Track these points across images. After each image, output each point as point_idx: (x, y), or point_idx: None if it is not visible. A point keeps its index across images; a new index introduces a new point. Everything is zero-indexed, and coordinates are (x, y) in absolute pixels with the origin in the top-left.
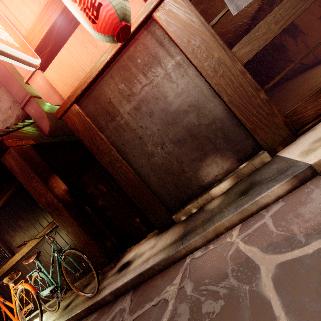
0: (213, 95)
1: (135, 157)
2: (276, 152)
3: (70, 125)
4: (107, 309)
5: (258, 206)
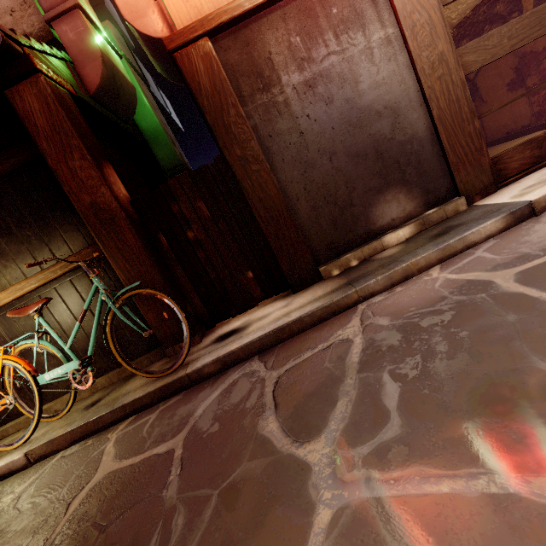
0: (420, 103)
1: (284, 163)
2: (472, 203)
3: (187, 71)
4: (206, 384)
5: (465, 244)
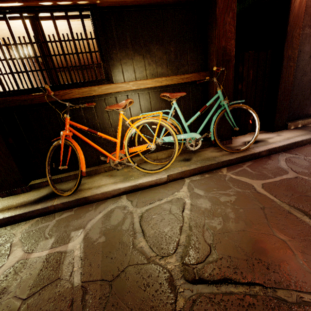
0: None
1: (298, 67)
2: None
3: None
4: (264, 159)
5: None
